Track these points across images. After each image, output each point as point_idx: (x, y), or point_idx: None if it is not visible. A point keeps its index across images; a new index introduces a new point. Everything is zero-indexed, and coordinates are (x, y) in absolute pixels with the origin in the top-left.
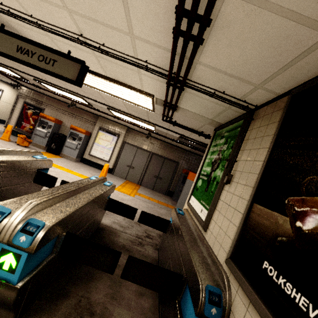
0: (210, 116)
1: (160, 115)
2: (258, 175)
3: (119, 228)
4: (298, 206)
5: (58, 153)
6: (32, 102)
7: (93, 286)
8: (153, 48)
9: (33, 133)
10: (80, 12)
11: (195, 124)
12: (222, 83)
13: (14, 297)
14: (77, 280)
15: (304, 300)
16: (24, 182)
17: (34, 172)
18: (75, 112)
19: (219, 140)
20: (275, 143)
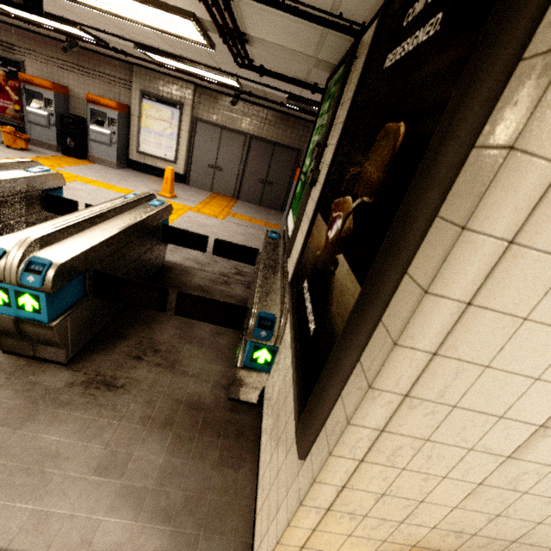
0: (309, 51)
1: (230, 55)
2: (326, 170)
3: (195, 265)
4: (335, 211)
5: (83, 155)
6: None
7: (157, 328)
8: None
9: (25, 121)
10: None
11: (296, 69)
12: None
13: (53, 335)
14: (137, 324)
15: (310, 308)
16: (30, 213)
17: (38, 195)
18: (84, 62)
19: (325, 103)
20: (350, 112)
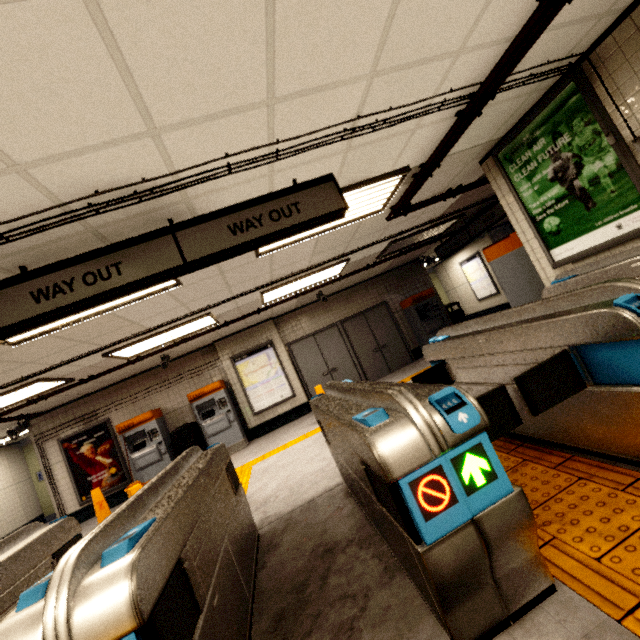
0: (490, 135)
1: (383, 214)
2: None
3: None
4: None
5: None
6: (75, 429)
7: None
8: (479, 55)
9: (134, 472)
10: (395, 64)
11: (446, 180)
12: (553, 47)
13: None
14: None
15: None
16: None
17: None
18: (167, 375)
19: (527, 152)
20: None
